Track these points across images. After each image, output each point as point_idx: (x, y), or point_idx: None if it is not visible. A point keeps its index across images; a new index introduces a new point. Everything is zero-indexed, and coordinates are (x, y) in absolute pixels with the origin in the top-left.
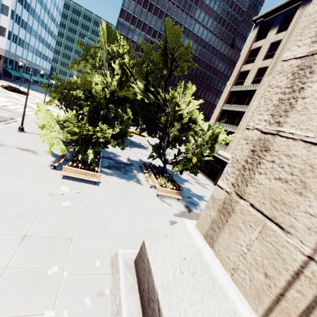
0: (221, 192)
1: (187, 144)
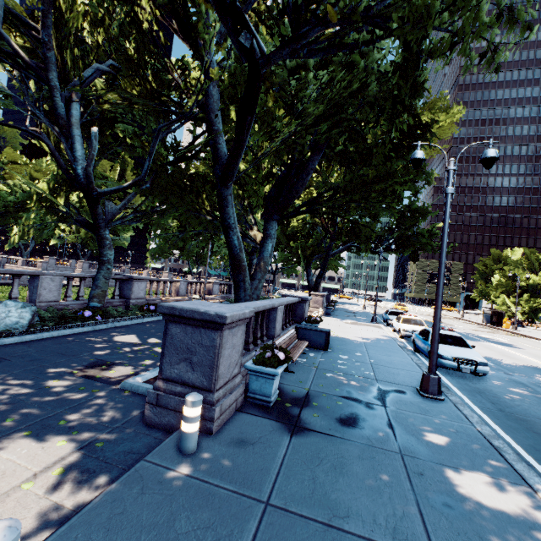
0: None
1: None
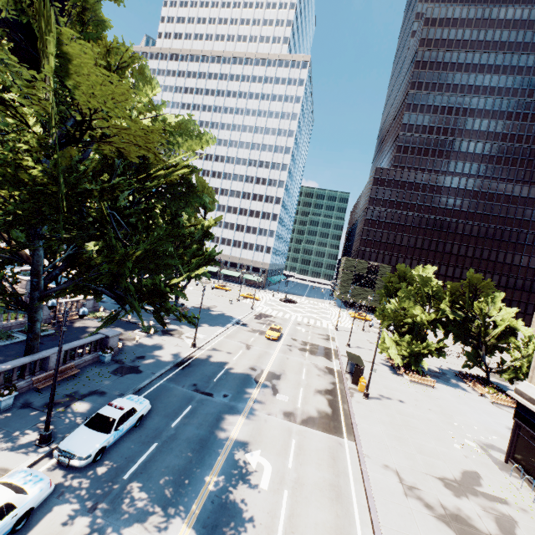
0: (530, 374)
1: (511, 352)
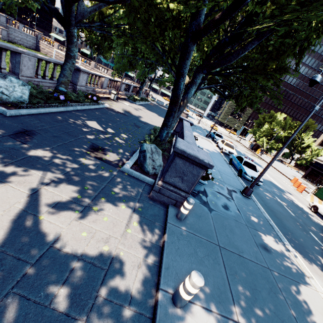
0: None
1: (306, 154)
